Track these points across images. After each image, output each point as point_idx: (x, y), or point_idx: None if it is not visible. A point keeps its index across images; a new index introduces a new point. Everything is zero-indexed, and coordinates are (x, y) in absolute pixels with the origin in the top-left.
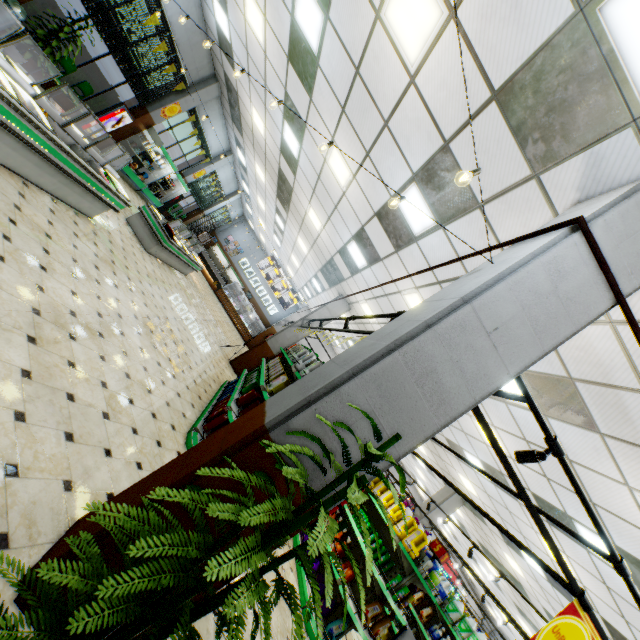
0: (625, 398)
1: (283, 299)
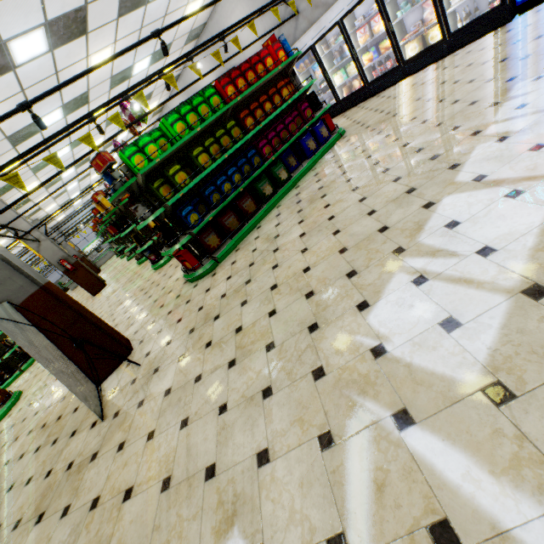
0: None
1: None
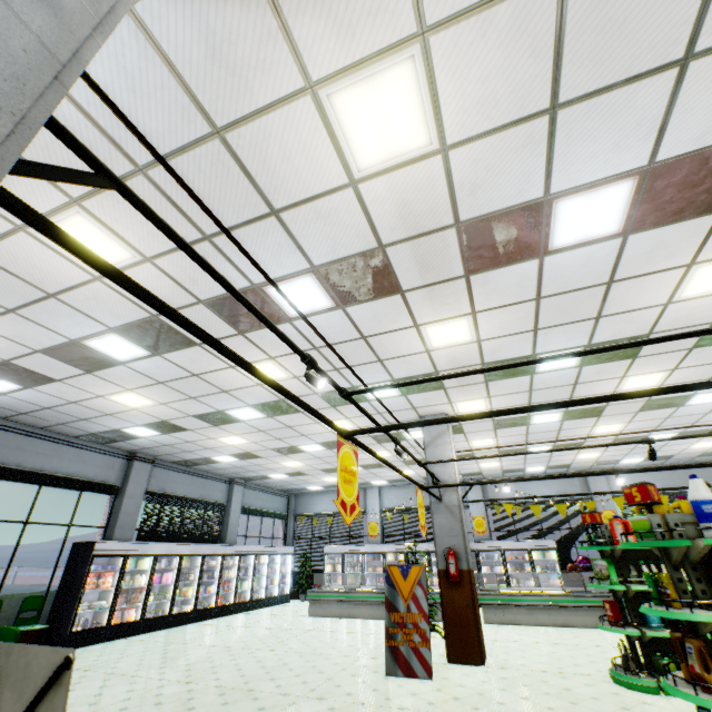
0: (456, 384)
1: None
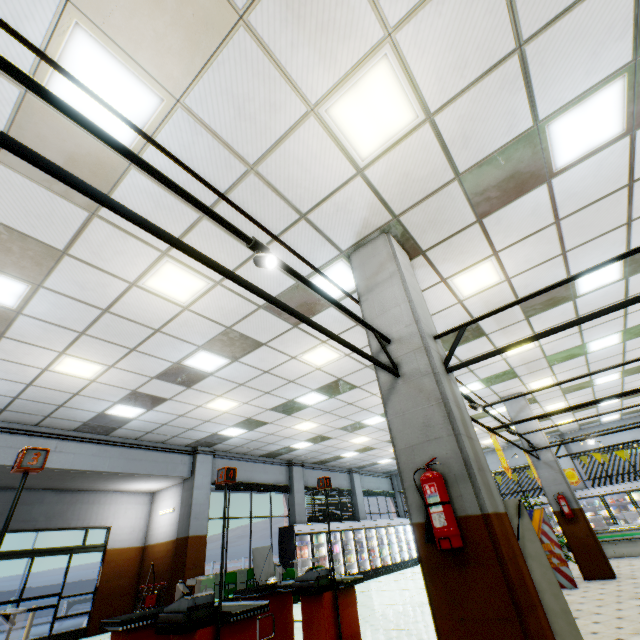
0: (526, 372)
1: None
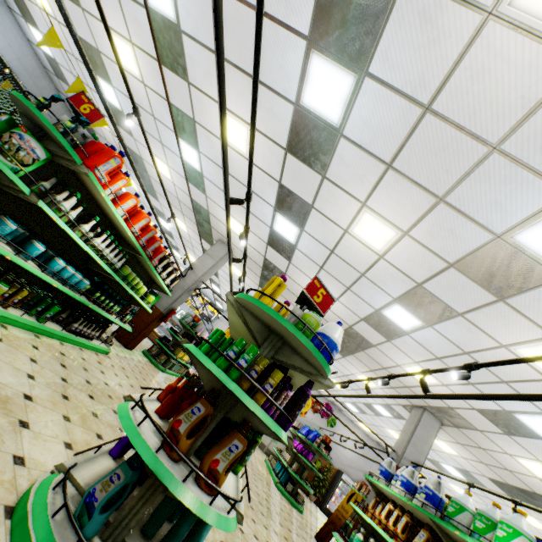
0: None
1: (204, 314)
